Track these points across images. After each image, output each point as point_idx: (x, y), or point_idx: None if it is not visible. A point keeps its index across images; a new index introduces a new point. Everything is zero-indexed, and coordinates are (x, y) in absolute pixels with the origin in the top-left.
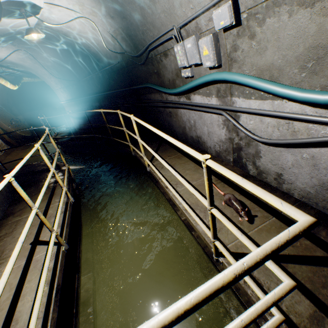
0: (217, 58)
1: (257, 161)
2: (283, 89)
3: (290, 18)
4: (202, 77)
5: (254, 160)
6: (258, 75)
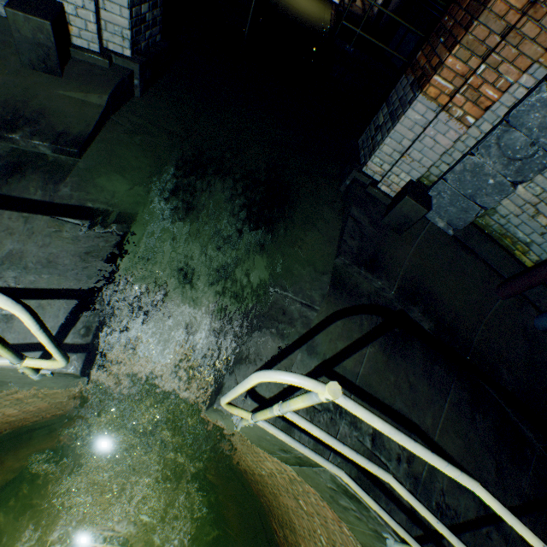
0: None
1: None
2: None
3: None
4: None
5: None
6: None
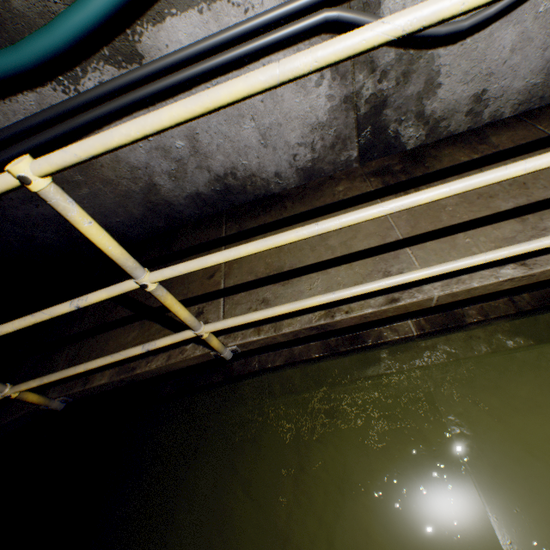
0: None
1: (429, 103)
2: None
3: None
4: None
5: (421, 107)
6: None
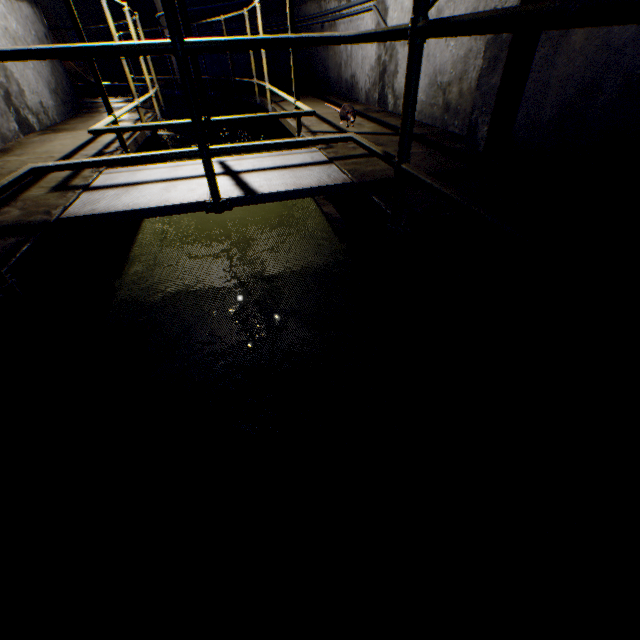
0: None
1: (395, 82)
2: None
3: None
4: None
5: (393, 83)
6: None
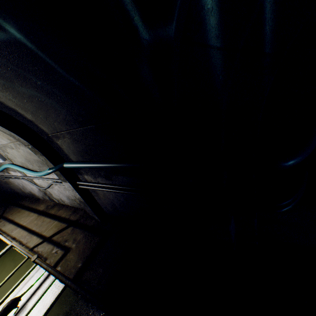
0: (2, 158)
1: (53, 196)
2: (27, 172)
3: (13, 150)
4: (3, 165)
5: (53, 196)
6: (22, 164)
